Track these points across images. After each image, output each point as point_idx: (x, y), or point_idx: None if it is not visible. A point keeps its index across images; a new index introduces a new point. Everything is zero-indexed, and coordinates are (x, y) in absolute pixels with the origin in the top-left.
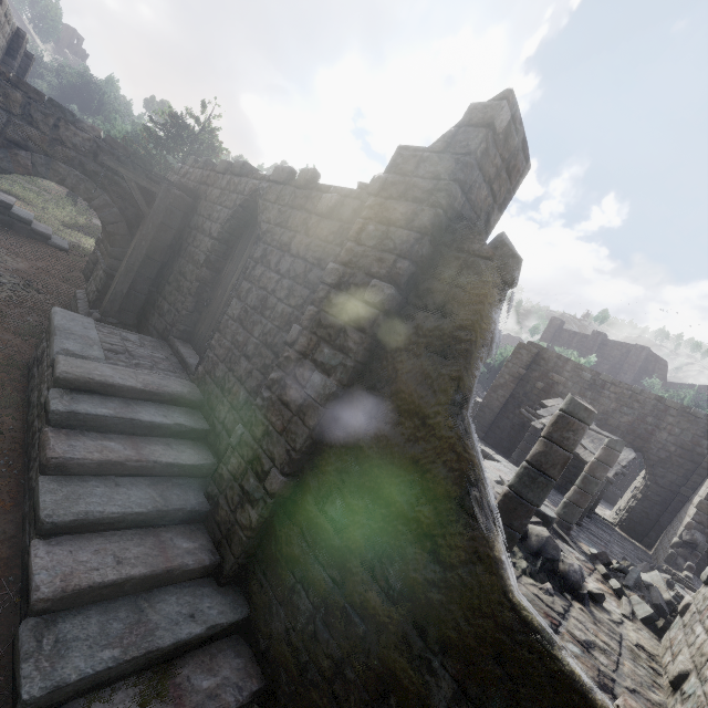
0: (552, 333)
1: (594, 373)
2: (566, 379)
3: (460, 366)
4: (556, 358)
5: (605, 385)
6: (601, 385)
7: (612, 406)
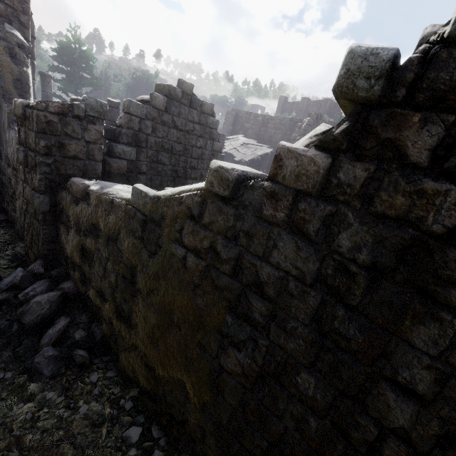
0: (281, 107)
1: (263, 116)
2: (252, 125)
3: (1, 82)
4: (246, 114)
5: (268, 121)
6: (267, 122)
7: (273, 132)
